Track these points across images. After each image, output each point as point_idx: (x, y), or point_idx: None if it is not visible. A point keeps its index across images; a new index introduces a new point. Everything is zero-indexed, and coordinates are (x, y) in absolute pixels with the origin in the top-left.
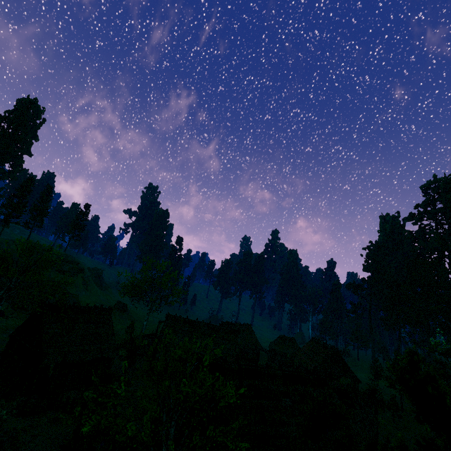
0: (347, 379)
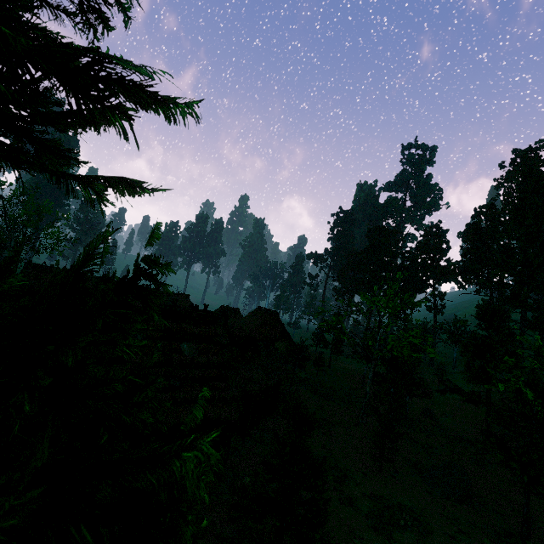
0: (283, 343)
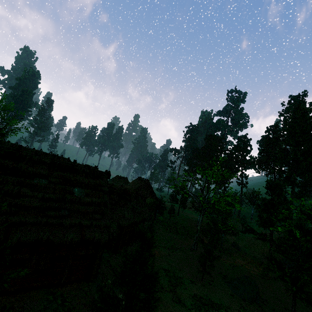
0: (151, 199)
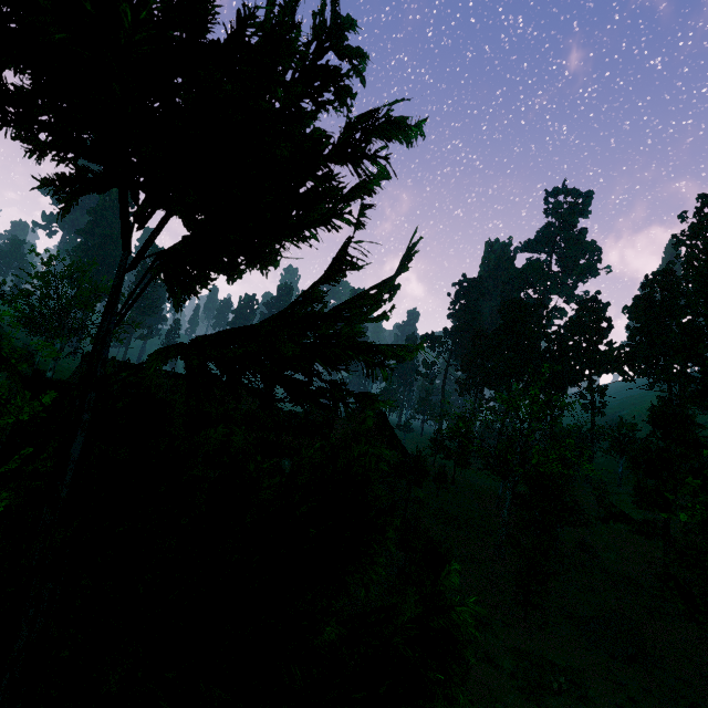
0: (393, 452)
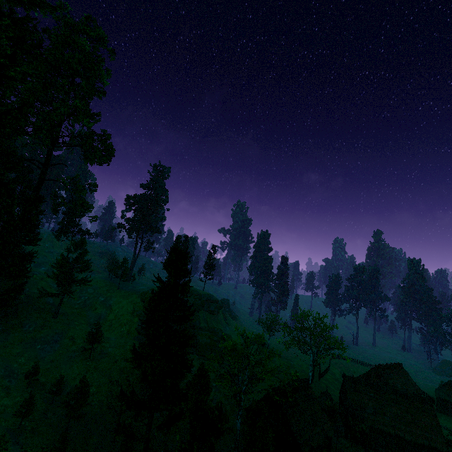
0: None
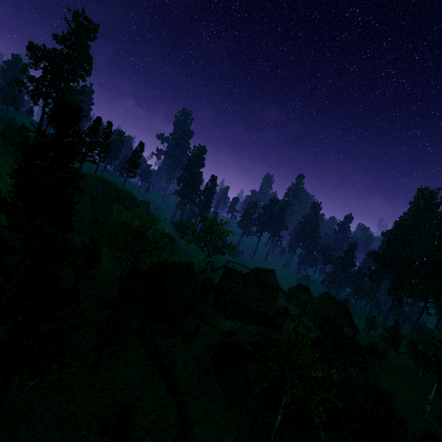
0: (350, 329)
